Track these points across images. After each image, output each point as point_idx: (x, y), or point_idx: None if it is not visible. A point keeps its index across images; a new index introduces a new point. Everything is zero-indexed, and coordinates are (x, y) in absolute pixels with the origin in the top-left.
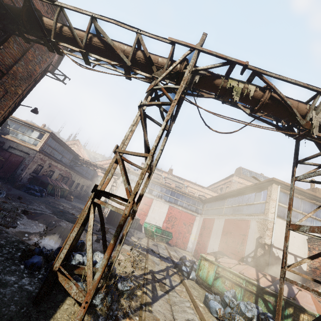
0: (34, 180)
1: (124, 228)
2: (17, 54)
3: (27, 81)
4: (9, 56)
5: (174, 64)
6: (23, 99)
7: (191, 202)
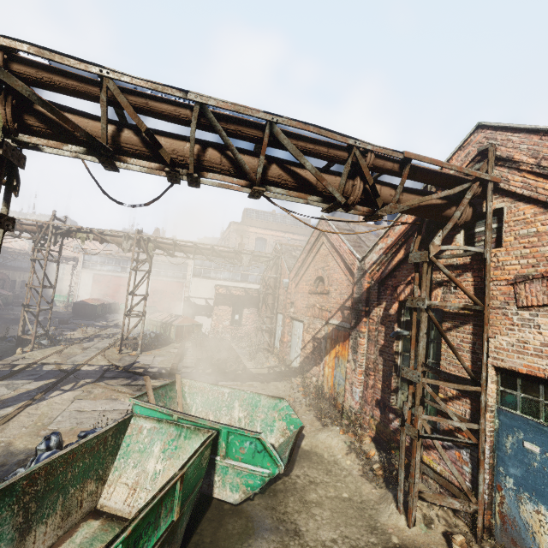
0: None
1: (95, 316)
2: None
3: None
4: None
5: (42, 234)
6: None
7: (176, 269)
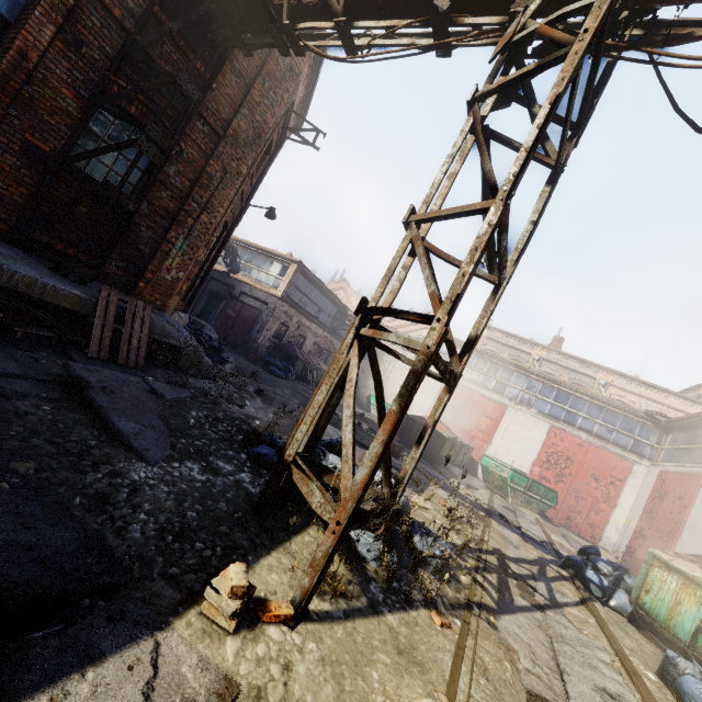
0: (276, 351)
1: (436, 459)
2: (237, 97)
3: (254, 147)
4: (226, 102)
5: None
6: (252, 193)
7: (619, 423)
